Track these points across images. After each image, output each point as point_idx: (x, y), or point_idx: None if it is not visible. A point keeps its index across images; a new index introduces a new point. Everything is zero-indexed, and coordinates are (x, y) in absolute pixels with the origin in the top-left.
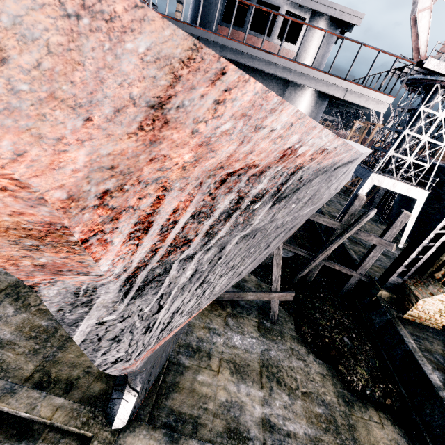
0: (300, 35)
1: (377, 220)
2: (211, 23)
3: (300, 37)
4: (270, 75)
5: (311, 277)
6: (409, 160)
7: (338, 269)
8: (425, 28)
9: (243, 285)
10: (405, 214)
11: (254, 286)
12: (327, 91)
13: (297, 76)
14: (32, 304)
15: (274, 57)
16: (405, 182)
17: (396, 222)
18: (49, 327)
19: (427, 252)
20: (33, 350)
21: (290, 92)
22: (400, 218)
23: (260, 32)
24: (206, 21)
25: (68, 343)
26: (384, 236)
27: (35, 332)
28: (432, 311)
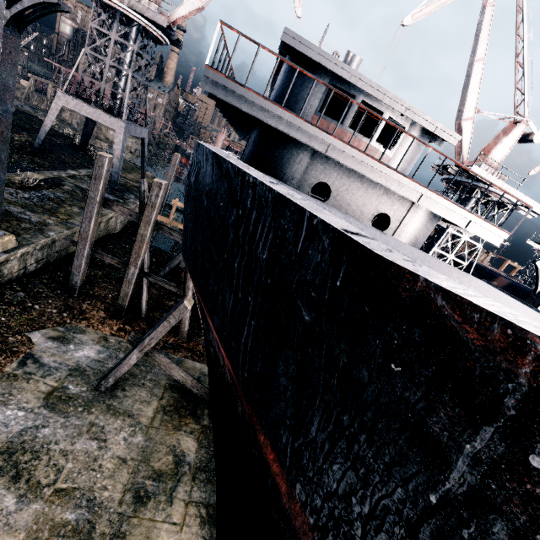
0: (397, 142)
1: None
2: (306, 111)
3: (397, 144)
4: (395, 193)
5: None
6: (450, 258)
7: None
8: (468, 136)
9: None
10: None
11: None
12: (451, 219)
13: (425, 200)
14: (43, 483)
15: (408, 180)
16: None
17: None
18: (79, 522)
19: None
20: None
21: (412, 214)
22: None
23: (329, 114)
24: (300, 107)
25: None
26: None
27: (60, 535)
28: None
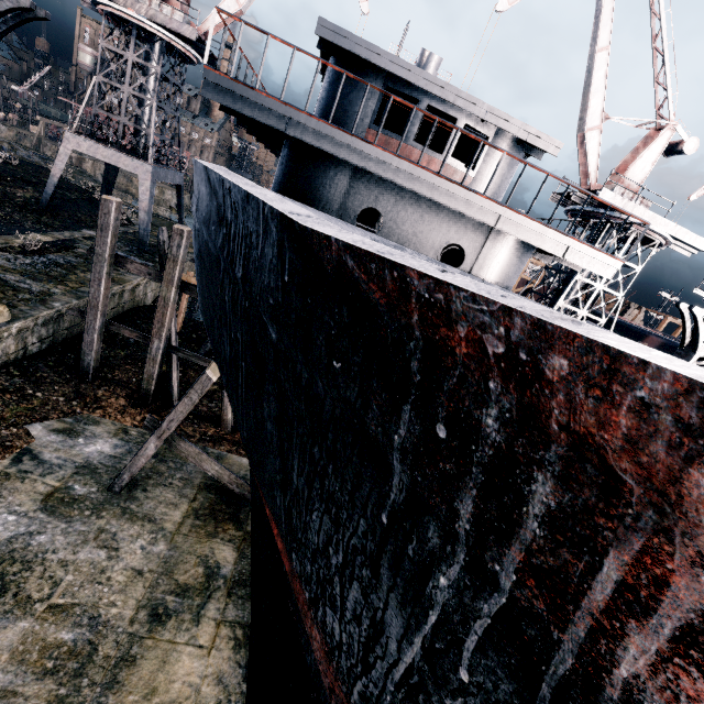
0: (480, 157)
1: None
2: (357, 124)
3: (480, 160)
4: (467, 217)
5: None
6: (582, 314)
7: None
8: (595, 151)
9: None
10: None
11: None
12: (543, 246)
13: (505, 223)
14: (35, 598)
15: (479, 197)
16: None
17: None
18: (78, 642)
19: None
20: (54, 700)
21: (492, 243)
22: None
23: (401, 132)
24: (350, 120)
25: (122, 672)
26: None
27: (53, 658)
28: None
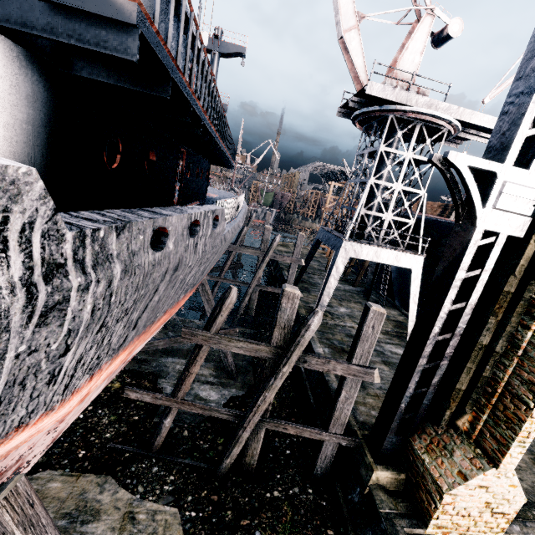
0: None
1: (378, 301)
2: None
3: None
4: None
5: (252, 455)
6: (388, 218)
7: (295, 433)
8: (359, 52)
9: (81, 534)
10: (374, 312)
11: (115, 524)
12: None
13: None
14: None
15: None
16: (390, 248)
17: (365, 328)
18: None
19: (431, 379)
20: None
21: None
22: (368, 321)
23: None
24: None
25: None
26: (352, 357)
27: None
28: (474, 510)
